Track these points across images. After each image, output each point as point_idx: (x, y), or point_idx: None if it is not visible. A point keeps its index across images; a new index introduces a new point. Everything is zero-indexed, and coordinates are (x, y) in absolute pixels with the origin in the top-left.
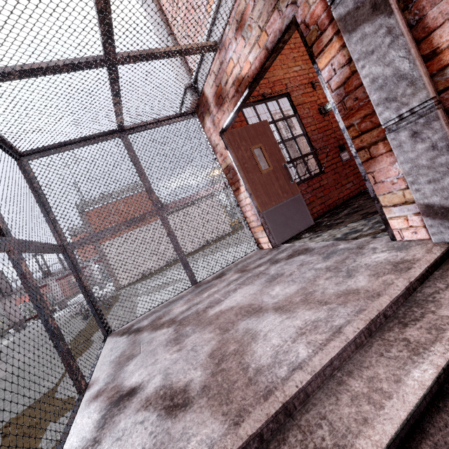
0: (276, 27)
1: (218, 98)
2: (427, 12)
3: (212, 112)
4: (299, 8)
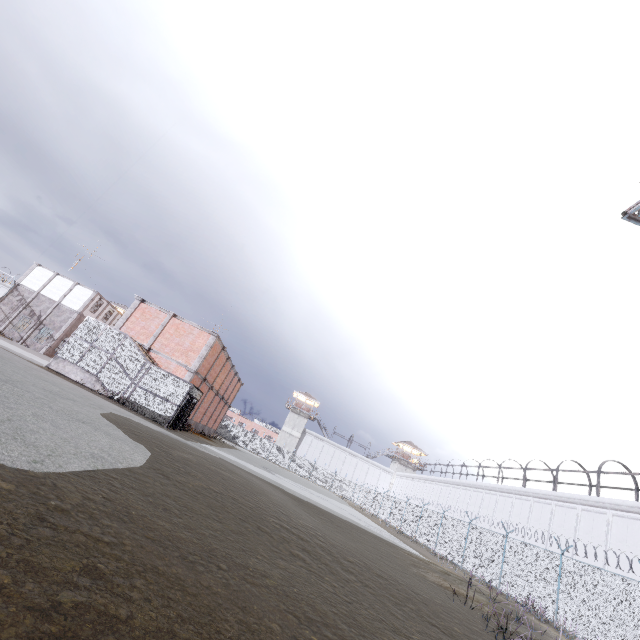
0: None
1: None
2: None
3: None
4: None
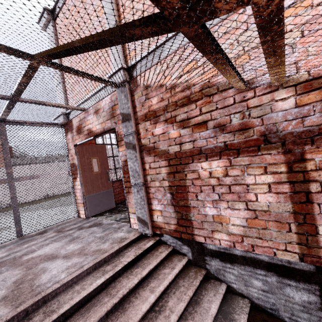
0: (109, 125)
1: (78, 129)
2: (145, 157)
3: (74, 133)
4: (117, 126)
